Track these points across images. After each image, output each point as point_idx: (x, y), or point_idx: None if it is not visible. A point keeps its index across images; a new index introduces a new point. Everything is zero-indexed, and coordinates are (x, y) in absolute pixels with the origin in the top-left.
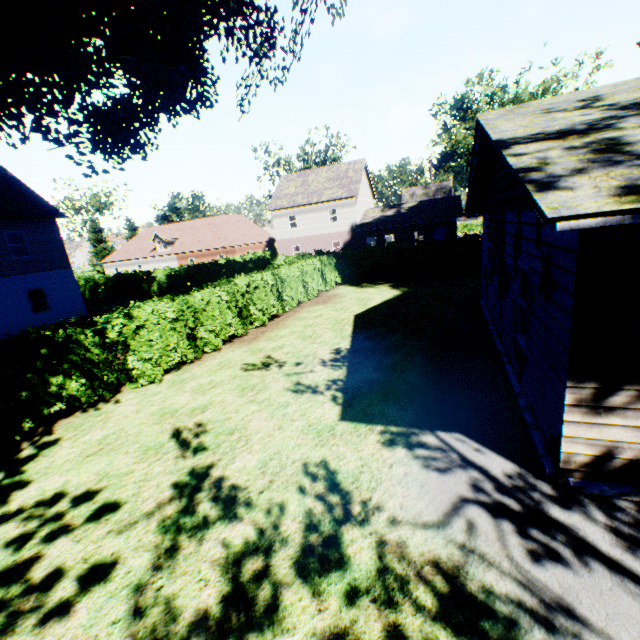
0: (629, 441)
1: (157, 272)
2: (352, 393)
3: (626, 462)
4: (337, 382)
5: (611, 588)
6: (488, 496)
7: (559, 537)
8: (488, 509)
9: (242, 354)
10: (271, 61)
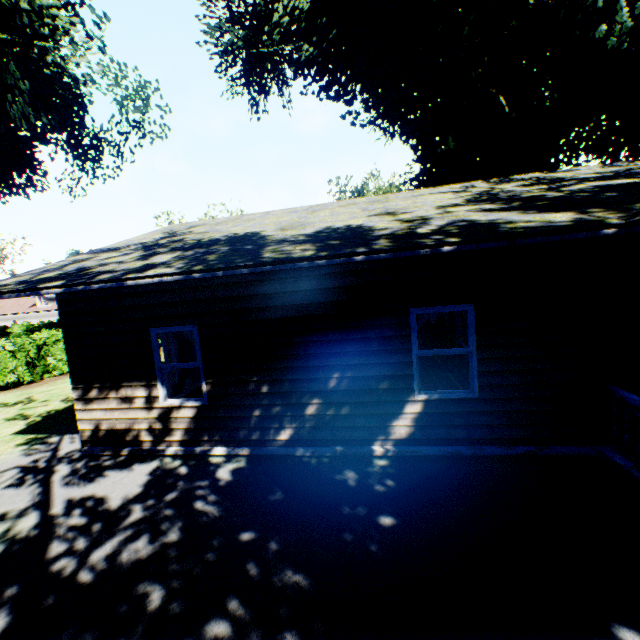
0: (105, 418)
1: (15, 327)
2: (51, 417)
3: (107, 431)
4: (53, 411)
5: (27, 492)
6: (36, 463)
7: (41, 476)
8: (24, 469)
9: (10, 397)
10: (98, 163)
